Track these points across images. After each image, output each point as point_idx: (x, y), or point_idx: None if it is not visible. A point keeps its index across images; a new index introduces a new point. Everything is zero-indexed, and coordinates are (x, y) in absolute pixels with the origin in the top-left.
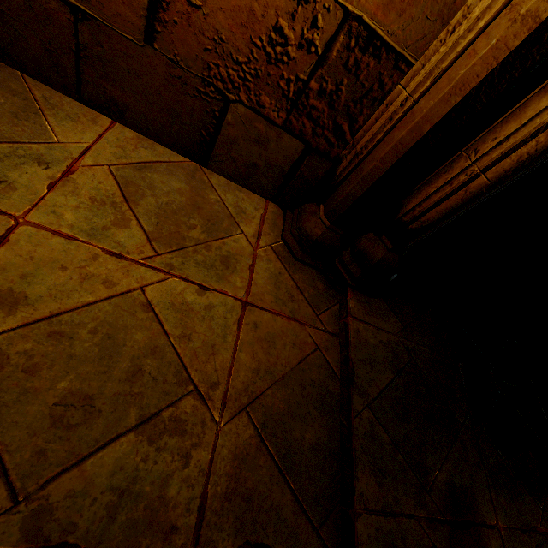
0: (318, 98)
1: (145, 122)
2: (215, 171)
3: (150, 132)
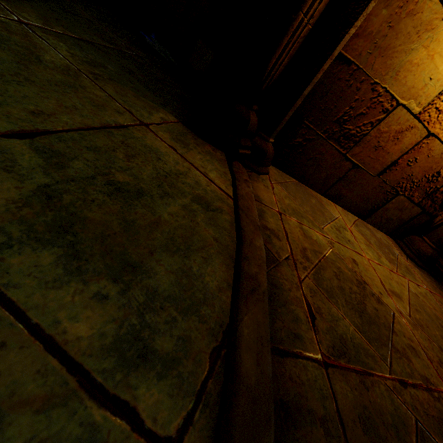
0: (440, 193)
1: (349, 202)
2: (367, 222)
3: (347, 206)
